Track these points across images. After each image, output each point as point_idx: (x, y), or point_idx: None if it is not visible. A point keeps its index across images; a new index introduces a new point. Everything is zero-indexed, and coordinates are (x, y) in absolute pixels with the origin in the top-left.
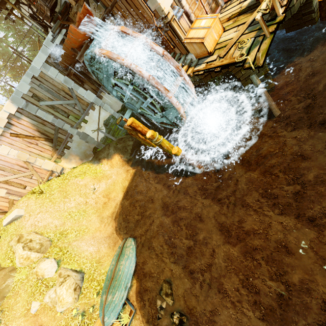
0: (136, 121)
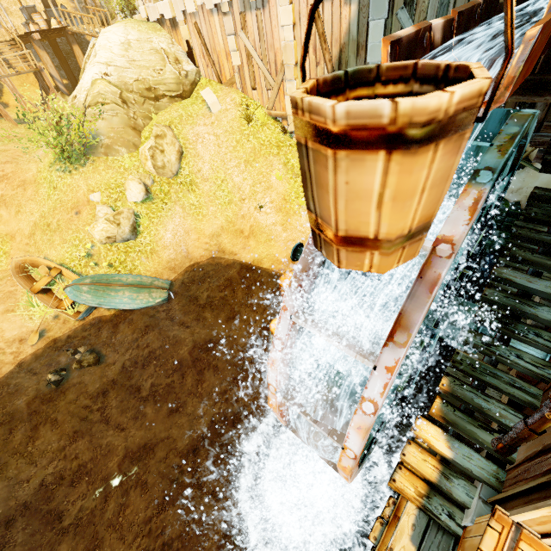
0: None
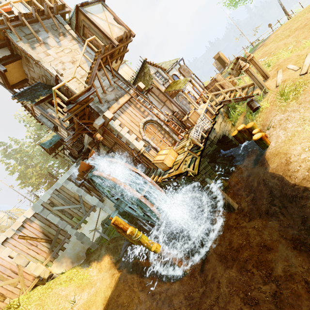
0: (119, 219)
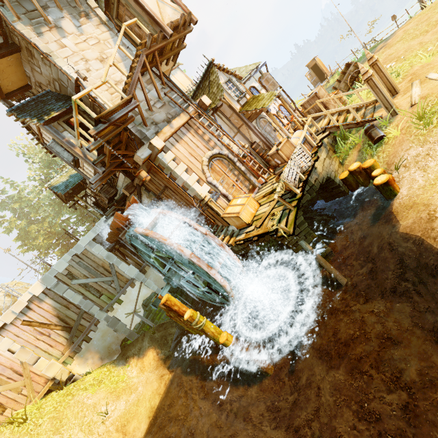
0: (172, 298)
